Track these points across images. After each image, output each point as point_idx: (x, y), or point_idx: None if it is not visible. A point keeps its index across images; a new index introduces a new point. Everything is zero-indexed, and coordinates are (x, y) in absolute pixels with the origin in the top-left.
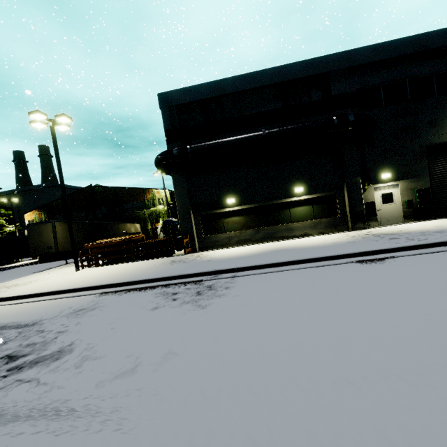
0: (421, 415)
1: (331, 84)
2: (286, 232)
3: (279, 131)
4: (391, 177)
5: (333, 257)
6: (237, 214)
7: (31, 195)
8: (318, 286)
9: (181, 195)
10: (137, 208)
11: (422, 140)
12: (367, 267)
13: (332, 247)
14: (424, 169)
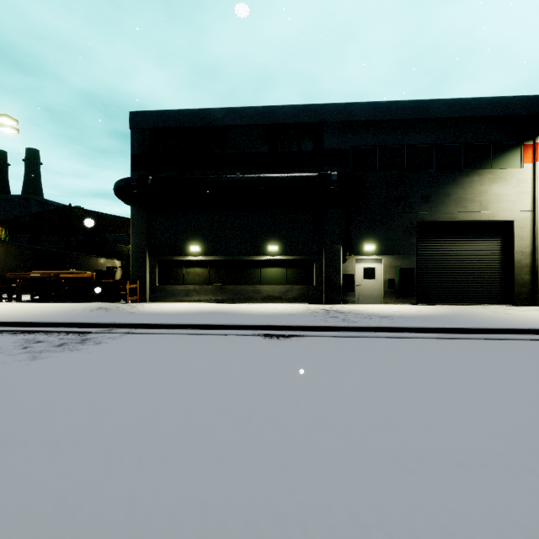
0: (1, 480)
1: (324, 136)
2: (252, 294)
3: (254, 178)
4: (376, 250)
5: (246, 327)
6: (200, 265)
7: (2, 206)
8: (179, 354)
9: (139, 232)
10: (121, 242)
11: (414, 214)
12: (261, 342)
13: (265, 317)
14: (411, 247)
